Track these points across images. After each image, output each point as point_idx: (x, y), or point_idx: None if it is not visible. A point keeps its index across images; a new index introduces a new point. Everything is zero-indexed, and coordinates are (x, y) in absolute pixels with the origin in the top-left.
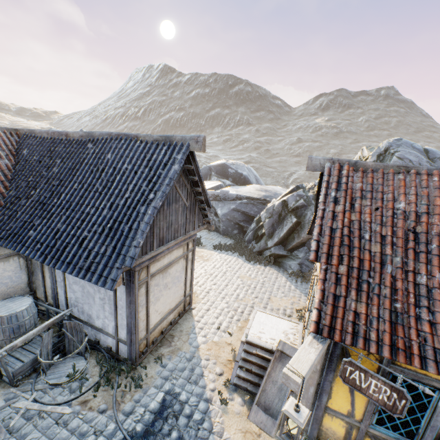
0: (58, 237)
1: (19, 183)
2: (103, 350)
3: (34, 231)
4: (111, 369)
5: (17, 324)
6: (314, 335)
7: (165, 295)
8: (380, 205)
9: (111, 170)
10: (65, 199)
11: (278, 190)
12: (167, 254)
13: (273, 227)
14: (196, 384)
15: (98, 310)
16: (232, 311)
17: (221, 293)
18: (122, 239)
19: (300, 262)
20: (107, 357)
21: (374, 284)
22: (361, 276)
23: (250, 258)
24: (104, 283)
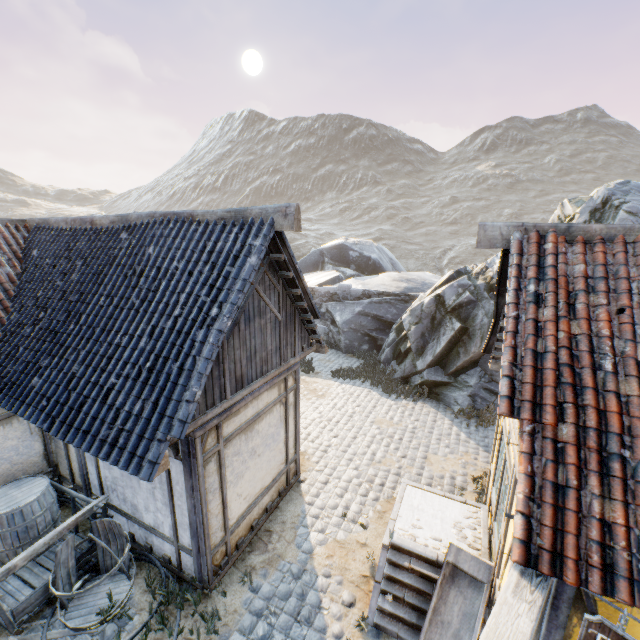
0: (73, 387)
1: (24, 302)
2: (158, 562)
3: (40, 377)
4: (169, 598)
5: (23, 526)
6: (521, 567)
7: (252, 467)
8: (627, 304)
9: (153, 272)
10: (86, 322)
11: (427, 278)
12: (251, 400)
13: (423, 338)
14: (309, 625)
15: (146, 498)
16: (365, 484)
17: (347, 451)
18: (166, 389)
19: (471, 393)
20: (164, 575)
21: (635, 463)
22: (606, 444)
23: (390, 389)
24: (137, 468)
